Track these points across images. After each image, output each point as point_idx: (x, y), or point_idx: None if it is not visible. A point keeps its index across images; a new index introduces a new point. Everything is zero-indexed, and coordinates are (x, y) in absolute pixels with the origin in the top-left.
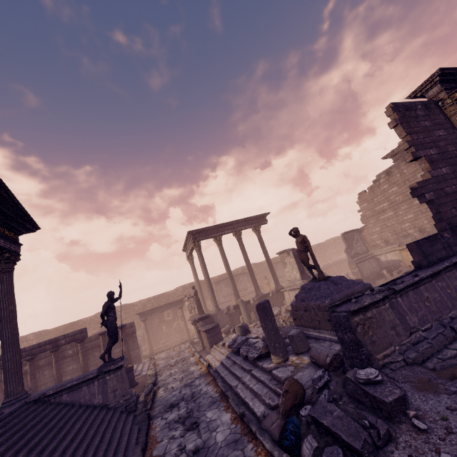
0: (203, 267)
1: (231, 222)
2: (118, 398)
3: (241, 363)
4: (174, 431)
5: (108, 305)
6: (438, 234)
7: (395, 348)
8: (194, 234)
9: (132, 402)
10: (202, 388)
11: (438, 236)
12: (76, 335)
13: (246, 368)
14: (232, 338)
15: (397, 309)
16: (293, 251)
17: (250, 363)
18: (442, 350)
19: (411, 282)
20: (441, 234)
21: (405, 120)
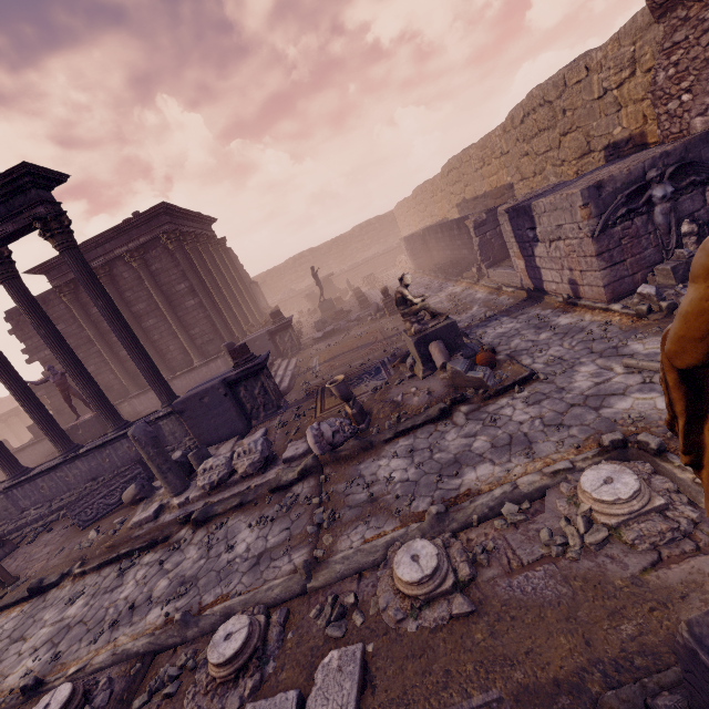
0: None
1: None
2: None
3: None
4: None
5: None
6: None
7: None
8: None
9: None
10: None
11: None
12: (11, 413)
13: None
14: None
15: None
16: None
17: None
18: None
19: None
20: None
21: (20, 327)
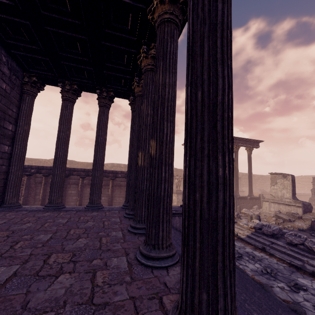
0: None
1: (236, 137)
2: None
3: (288, 246)
4: (276, 282)
5: None
6: None
7: None
8: None
9: None
10: (252, 251)
11: None
12: None
13: (307, 255)
14: (256, 223)
15: None
16: (292, 177)
17: (304, 251)
18: None
19: None
20: None
21: None
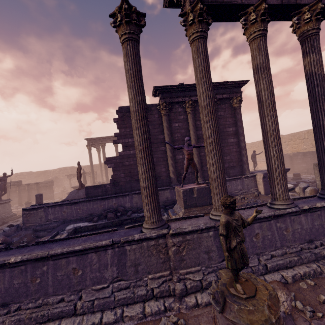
0: (90, 160)
1: (112, 136)
2: (1, 213)
3: None
4: None
5: (1, 179)
6: (102, 185)
7: (37, 224)
8: (88, 140)
9: (6, 216)
10: None
11: (102, 186)
12: (15, 183)
13: None
14: None
15: (46, 212)
16: None
17: None
18: (51, 229)
19: (56, 204)
20: (105, 185)
21: (123, 119)
